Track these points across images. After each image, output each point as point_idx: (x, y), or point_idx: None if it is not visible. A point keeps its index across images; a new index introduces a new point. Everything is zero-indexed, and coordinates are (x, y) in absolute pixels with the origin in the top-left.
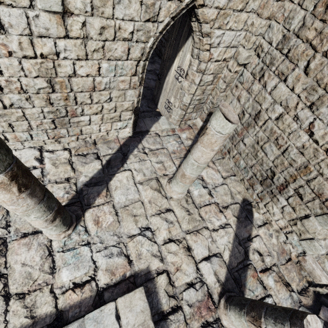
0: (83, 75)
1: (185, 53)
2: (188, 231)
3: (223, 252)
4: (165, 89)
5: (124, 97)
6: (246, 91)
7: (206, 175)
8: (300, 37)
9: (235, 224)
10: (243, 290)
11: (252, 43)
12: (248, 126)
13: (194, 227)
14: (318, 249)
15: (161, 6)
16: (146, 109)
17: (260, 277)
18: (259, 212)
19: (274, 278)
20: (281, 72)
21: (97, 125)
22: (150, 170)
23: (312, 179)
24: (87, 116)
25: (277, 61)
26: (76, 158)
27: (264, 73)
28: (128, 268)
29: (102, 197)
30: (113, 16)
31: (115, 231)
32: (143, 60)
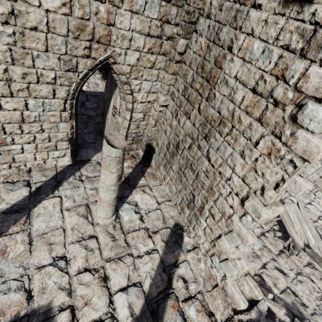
0: (9, 109)
1: (116, 95)
2: (108, 258)
3: (143, 280)
4: (107, 124)
5: (57, 129)
6: (169, 126)
7: (140, 200)
8: (192, 87)
9: (162, 249)
10: None
11: (166, 91)
12: (173, 155)
13: (116, 254)
14: (232, 269)
15: (78, 61)
16: (92, 141)
17: (181, 307)
18: (189, 237)
19: (197, 307)
20: (186, 111)
21: (31, 153)
22: (82, 196)
23: (217, 199)
24: (19, 145)
25: (183, 103)
26: (3, 185)
27: (177, 112)
28: (24, 306)
29: (19, 225)
30: (33, 66)
31: (21, 262)
32: (69, 99)
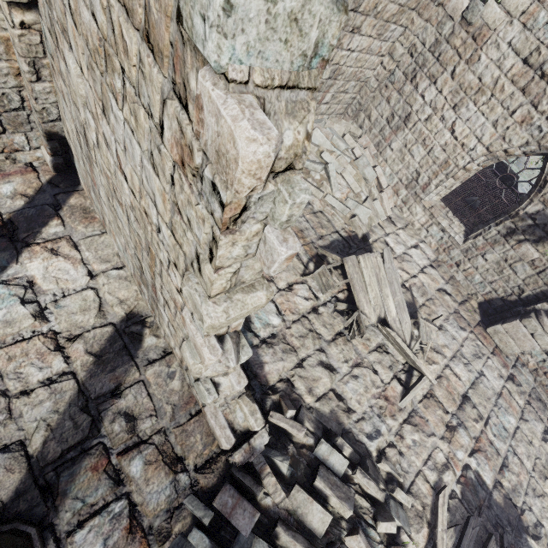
0: None
1: None
2: None
3: (28, 437)
4: None
5: None
6: (62, 80)
7: (41, 273)
8: None
9: (86, 370)
10: (56, 506)
11: None
12: (91, 164)
13: None
14: (205, 396)
15: None
16: None
17: (112, 465)
18: (157, 336)
19: (148, 458)
20: (61, 22)
21: None
22: None
23: (161, 273)
24: None
25: None
26: None
27: (54, 29)
28: None
29: None
30: None
31: None
32: None
